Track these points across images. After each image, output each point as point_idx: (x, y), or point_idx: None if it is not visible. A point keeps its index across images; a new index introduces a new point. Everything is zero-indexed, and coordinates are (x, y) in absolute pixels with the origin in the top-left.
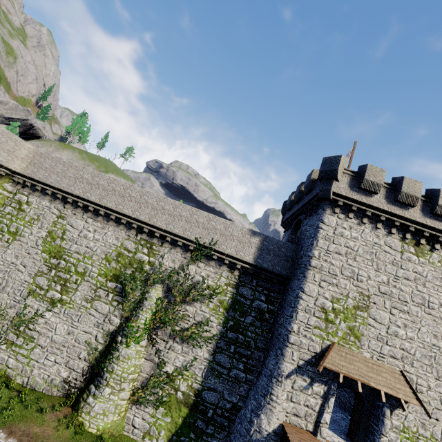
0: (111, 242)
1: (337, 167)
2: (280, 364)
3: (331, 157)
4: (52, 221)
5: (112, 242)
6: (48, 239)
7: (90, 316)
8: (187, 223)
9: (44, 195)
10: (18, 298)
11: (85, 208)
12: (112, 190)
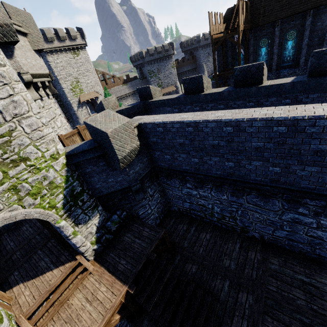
0: None
1: None
2: (74, 110)
3: None
4: None
5: None
6: None
7: None
8: None
9: None
10: None
11: None
12: None
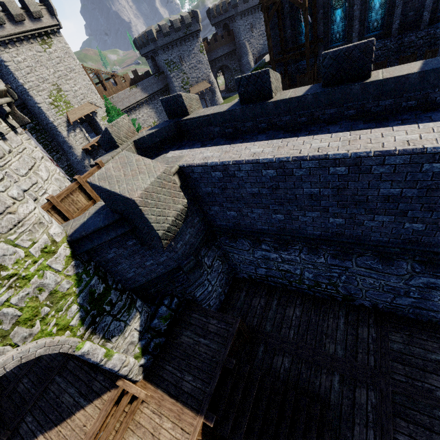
0: None
1: None
2: (63, 136)
3: None
4: None
5: None
6: None
7: None
8: None
9: None
10: None
11: None
12: None
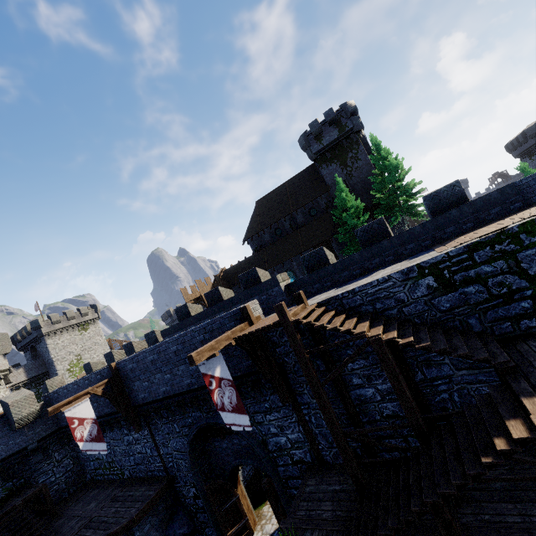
0: None
1: (40, 324)
2: None
3: (34, 320)
4: None
5: None
6: None
7: None
8: None
9: None
10: None
11: None
12: None
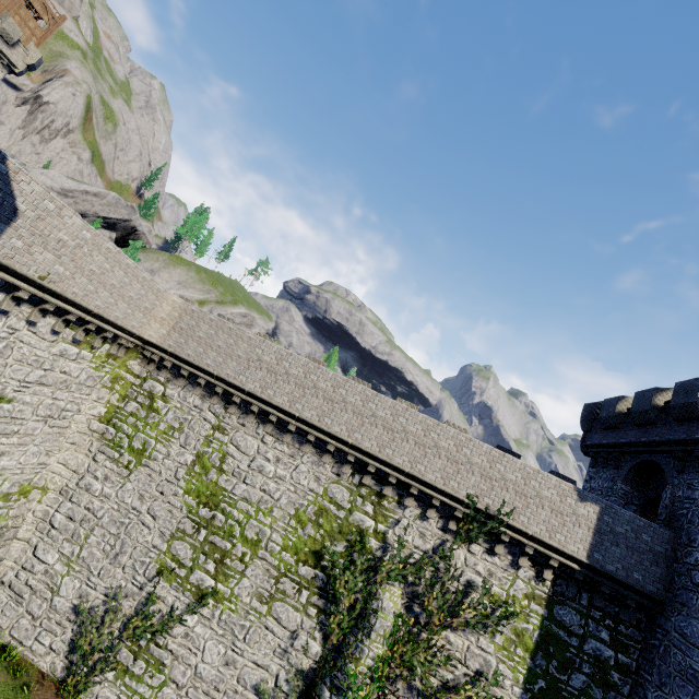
0: (306, 484)
1: None
2: None
3: None
4: (203, 434)
5: (307, 484)
6: (196, 469)
7: (267, 632)
8: (450, 463)
9: (192, 384)
10: (141, 579)
11: (262, 414)
12: (311, 386)
